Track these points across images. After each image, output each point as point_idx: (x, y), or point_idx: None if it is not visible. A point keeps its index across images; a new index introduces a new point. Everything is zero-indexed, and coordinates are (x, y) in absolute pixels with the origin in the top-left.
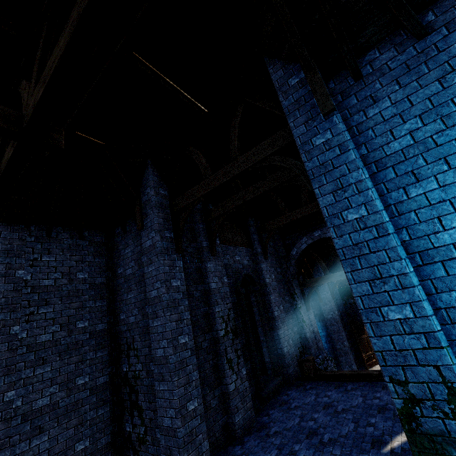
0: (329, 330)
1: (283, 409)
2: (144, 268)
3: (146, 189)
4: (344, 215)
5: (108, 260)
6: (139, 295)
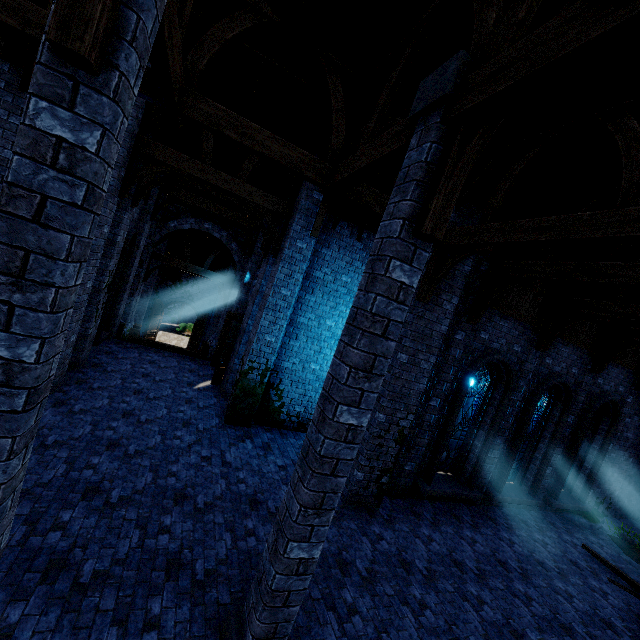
0: None
1: (111, 357)
2: None
3: None
4: (281, 289)
5: None
6: None
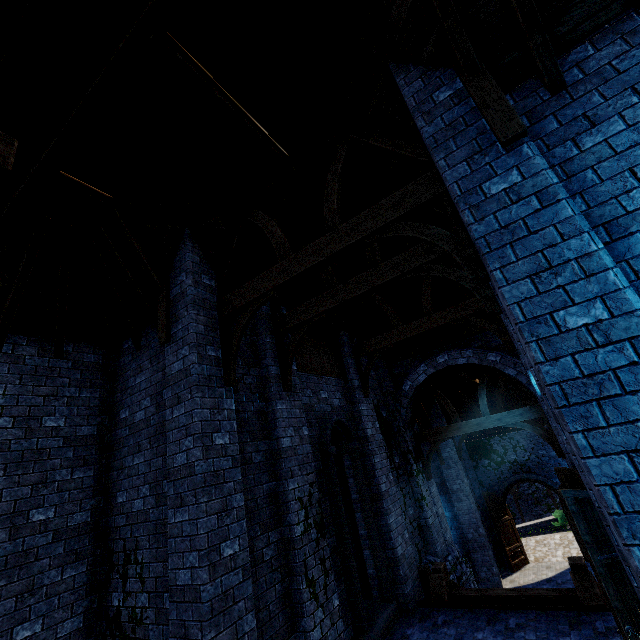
0: (456, 510)
1: None
2: (167, 411)
3: (179, 276)
4: (559, 318)
5: (105, 395)
6: (153, 459)
